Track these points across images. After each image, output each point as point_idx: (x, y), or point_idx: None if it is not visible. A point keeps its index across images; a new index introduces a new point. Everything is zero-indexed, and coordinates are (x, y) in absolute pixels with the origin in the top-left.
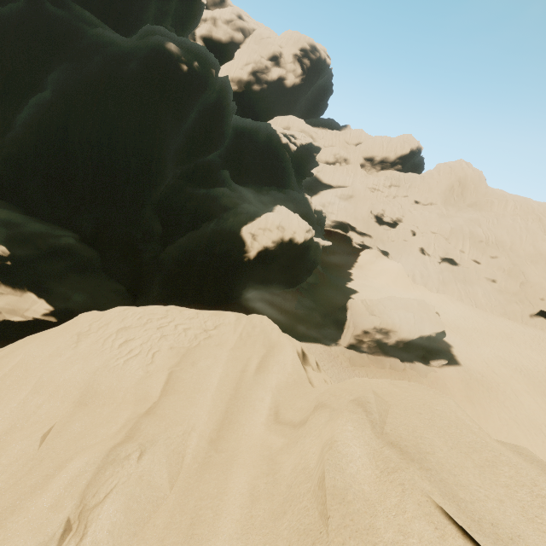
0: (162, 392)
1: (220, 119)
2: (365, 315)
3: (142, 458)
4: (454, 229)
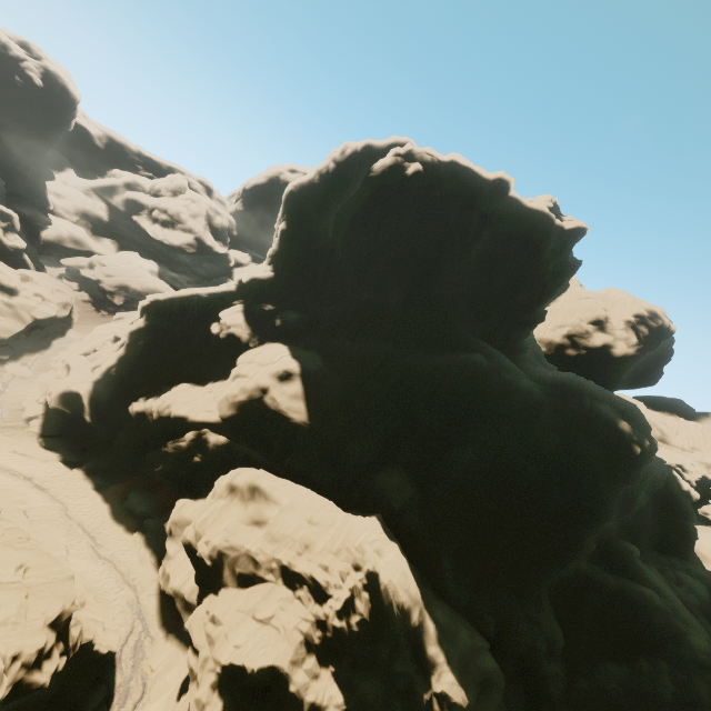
0: None
1: (641, 484)
2: None
3: None
4: None
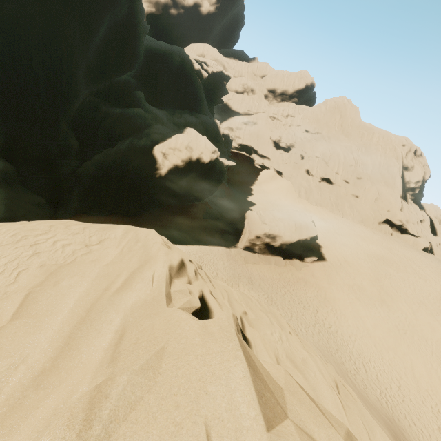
0: (14, 315)
1: (132, 37)
2: (258, 223)
3: None
4: (332, 155)
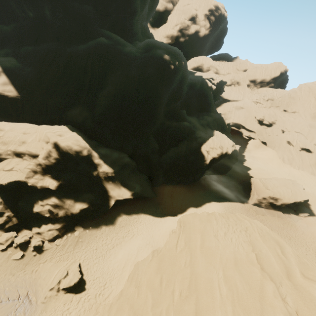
0: (257, 261)
1: (183, 85)
2: (263, 189)
3: (282, 286)
4: (310, 131)
